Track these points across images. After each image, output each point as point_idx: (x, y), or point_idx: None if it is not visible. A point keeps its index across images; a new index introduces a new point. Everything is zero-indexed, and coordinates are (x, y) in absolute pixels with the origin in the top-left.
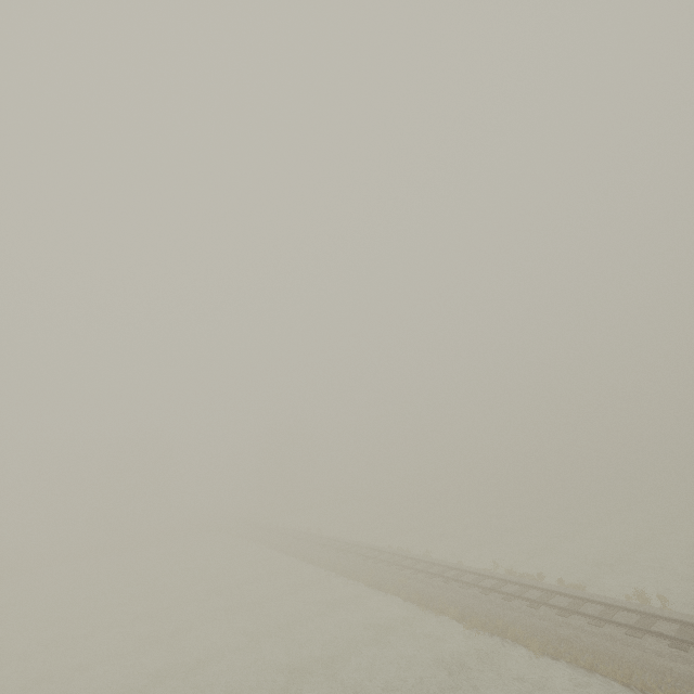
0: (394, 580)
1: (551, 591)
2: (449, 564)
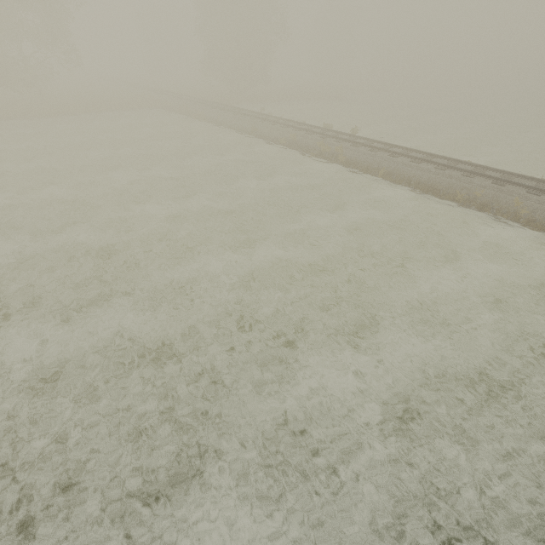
0: None
1: None
2: None
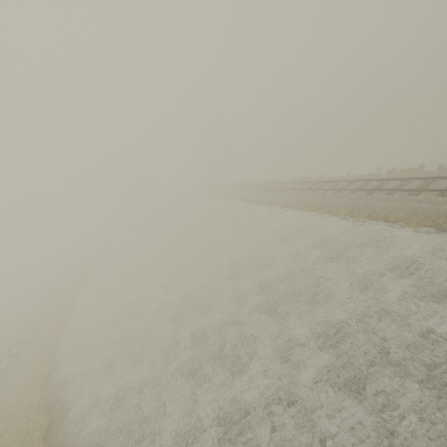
0: (299, 200)
1: (432, 178)
2: (339, 178)
